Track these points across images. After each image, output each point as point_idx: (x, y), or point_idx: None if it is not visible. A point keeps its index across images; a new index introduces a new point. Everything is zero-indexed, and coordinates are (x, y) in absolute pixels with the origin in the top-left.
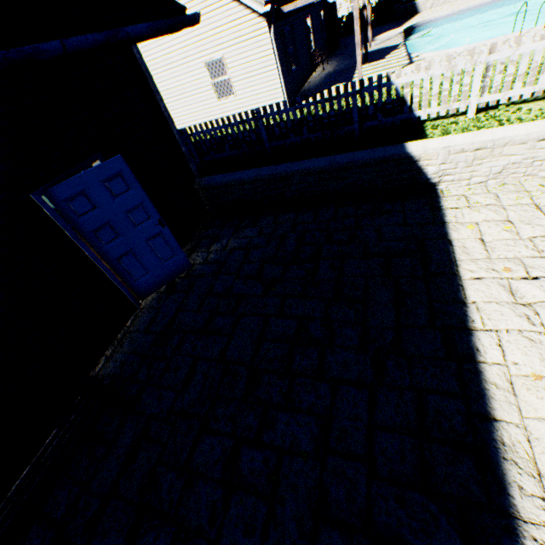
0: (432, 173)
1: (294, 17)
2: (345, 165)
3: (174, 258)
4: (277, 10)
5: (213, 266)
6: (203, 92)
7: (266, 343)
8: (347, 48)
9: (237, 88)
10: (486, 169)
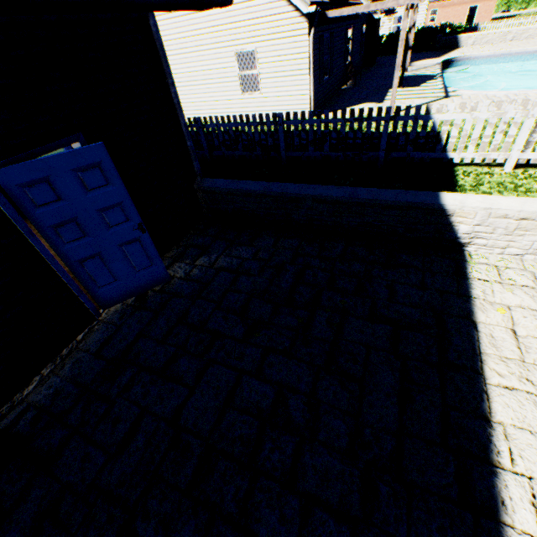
0: (463, 232)
1: (336, 25)
2: (366, 201)
3: (150, 268)
4: (321, 13)
5: (194, 284)
6: (228, 82)
7: (232, 411)
8: (382, 68)
9: (263, 86)
10: (527, 242)
